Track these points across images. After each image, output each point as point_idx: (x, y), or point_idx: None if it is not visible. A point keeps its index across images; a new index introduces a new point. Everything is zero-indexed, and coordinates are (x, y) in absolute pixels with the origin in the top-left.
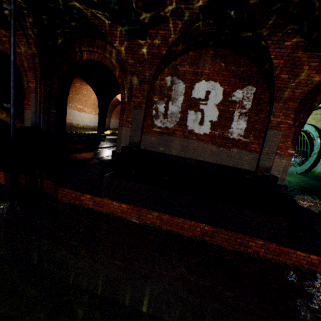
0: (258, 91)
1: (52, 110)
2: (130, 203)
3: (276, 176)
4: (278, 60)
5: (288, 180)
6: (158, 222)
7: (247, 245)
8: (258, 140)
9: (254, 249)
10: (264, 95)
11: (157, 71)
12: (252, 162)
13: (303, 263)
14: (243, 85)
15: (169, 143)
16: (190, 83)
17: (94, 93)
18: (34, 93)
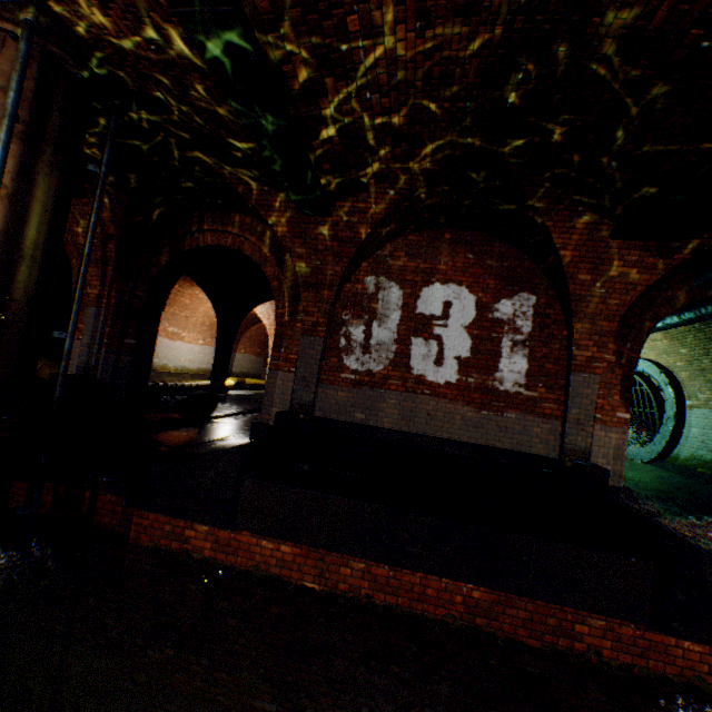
0: (541, 302)
1: (127, 338)
2: (300, 542)
3: (603, 468)
4: (569, 251)
5: (628, 477)
6: (366, 585)
7: (571, 632)
8: (555, 394)
9: (588, 641)
10: (553, 308)
11: (350, 268)
12: (549, 440)
13: (701, 670)
14: (511, 290)
15: (376, 402)
16: (412, 288)
17: (206, 302)
18: (94, 305)
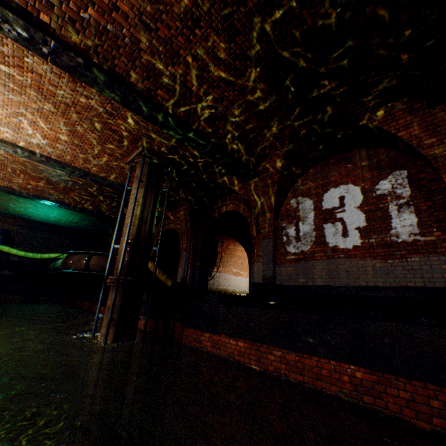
0: (412, 172)
1: (197, 263)
2: (246, 338)
3: None
4: (404, 131)
5: None
6: (283, 367)
7: None
8: None
9: None
10: (424, 172)
11: (278, 198)
12: None
13: None
14: (384, 173)
15: (310, 270)
16: (317, 196)
17: None
18: (185, 251)
